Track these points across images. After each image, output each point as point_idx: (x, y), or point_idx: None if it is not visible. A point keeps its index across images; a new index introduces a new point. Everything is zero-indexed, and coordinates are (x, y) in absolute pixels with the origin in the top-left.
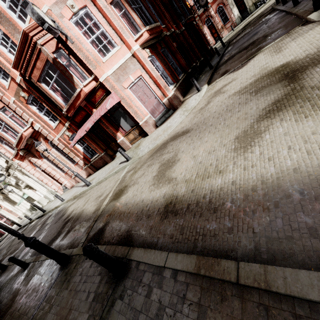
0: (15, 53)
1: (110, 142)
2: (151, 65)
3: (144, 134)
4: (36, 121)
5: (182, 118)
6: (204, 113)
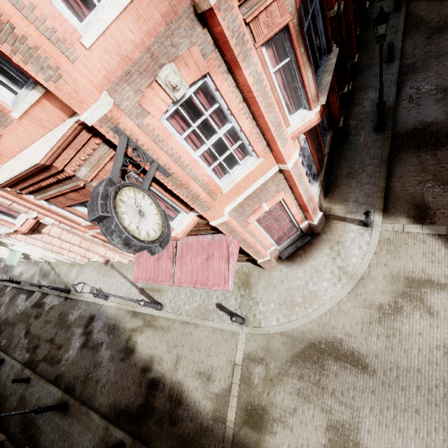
0: (7, 179)
1: None
2: (305, 183)
3: (255, 261)
4: (43, 214)
5: (340, 293)
6: (394, 342)
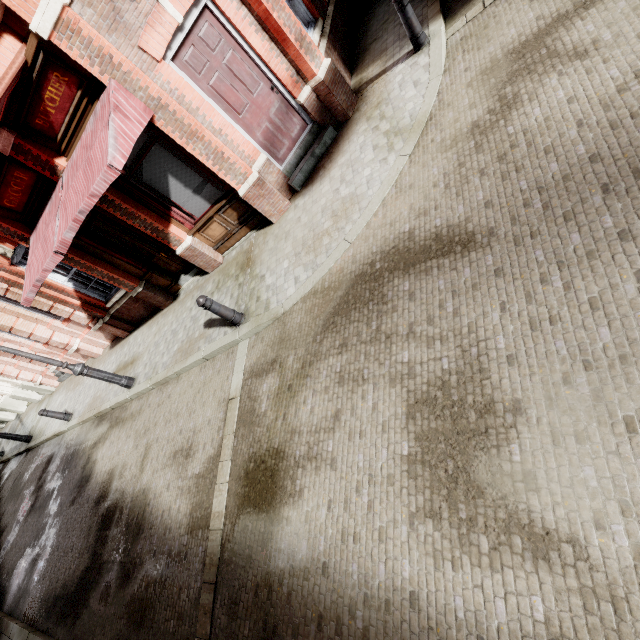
0: None
1: (150, 252)
2: None
3: (255, 219)
4: None
5: (395, 165)
6: (518, 155)
